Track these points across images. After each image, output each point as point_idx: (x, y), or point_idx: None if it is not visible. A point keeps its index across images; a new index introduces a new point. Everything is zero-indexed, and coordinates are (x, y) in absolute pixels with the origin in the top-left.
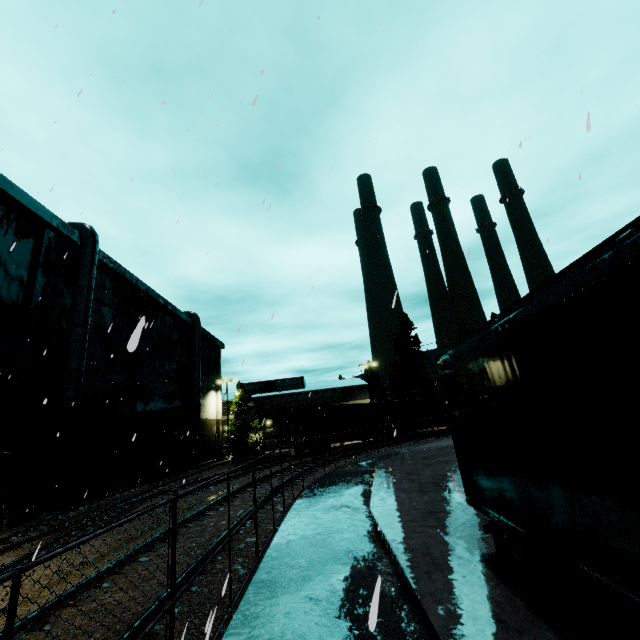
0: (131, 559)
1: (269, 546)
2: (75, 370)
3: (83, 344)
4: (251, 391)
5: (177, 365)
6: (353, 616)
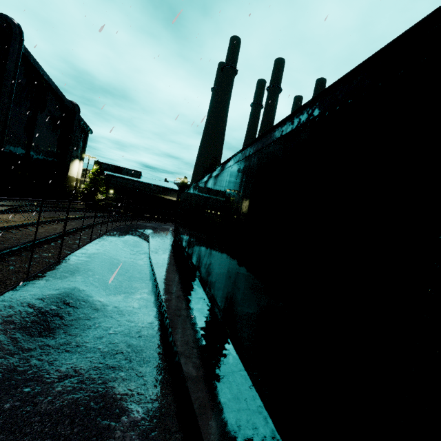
0: (58, 221)
1: (110, 231)
2: (2, 125)
3: (8, 110)
4: (104, 168)
5: (58, 136)
6: (132, 246)
